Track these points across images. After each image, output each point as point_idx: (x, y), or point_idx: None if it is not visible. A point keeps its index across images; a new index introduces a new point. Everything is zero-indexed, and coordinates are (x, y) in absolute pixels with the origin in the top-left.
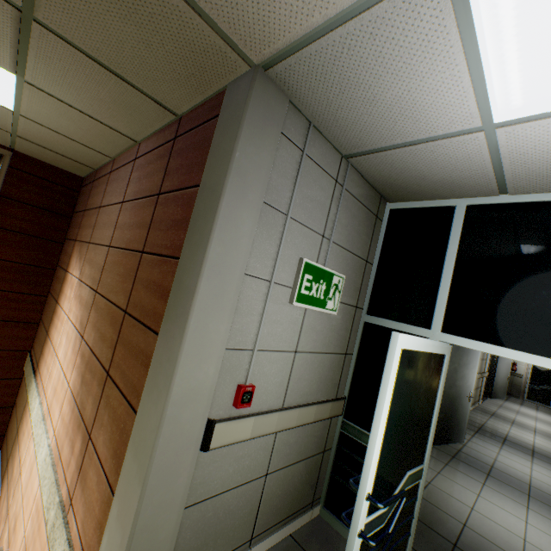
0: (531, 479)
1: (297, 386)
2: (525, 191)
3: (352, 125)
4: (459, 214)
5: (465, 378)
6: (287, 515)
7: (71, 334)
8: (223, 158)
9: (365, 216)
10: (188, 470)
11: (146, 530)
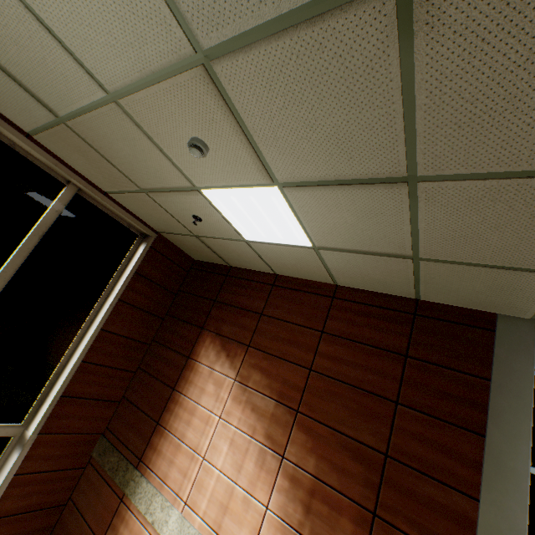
0: None
1: None
2: None
3: None
4: None
5: None
6: None
7: (245, 444)
8: (520, 374)
9: None
10: None
11: None
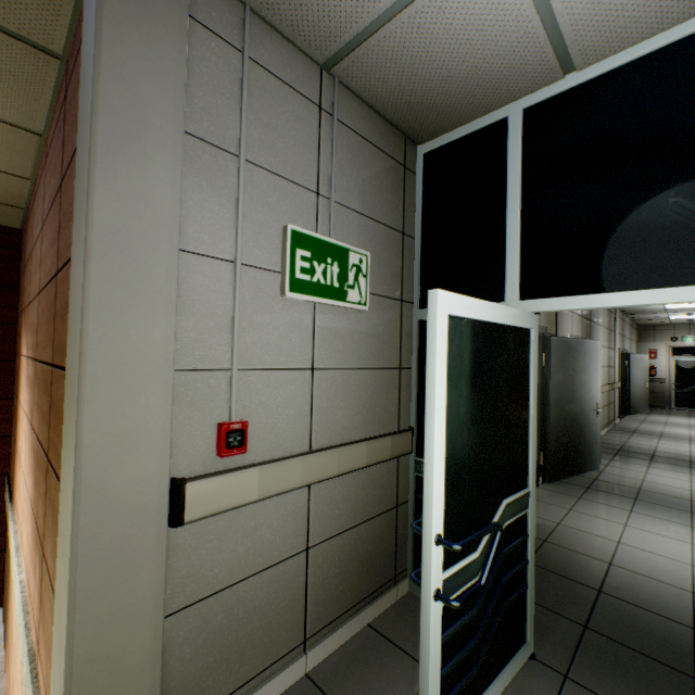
0: (692, 494)
1: (328, 420)
2: (599, 55)
3: None
4: (514, 126)
5: (586, 387)
6: (357, 599)
7: (27, 430)
8: (89, 60)
9: (385, 166)
10: (153, 559)
11: (97, 659)
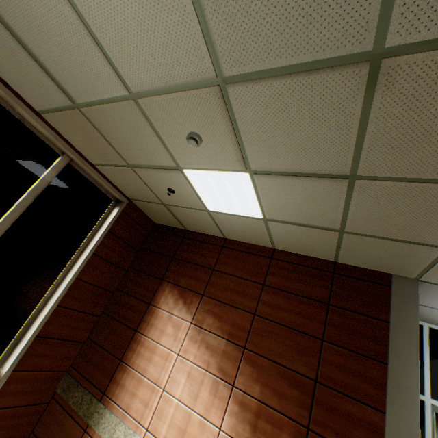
0: None
1: None
2: None
3: (423, 298)
4: (426, 331)
5: None
6: None
7: (200, 376)
8: (409, 318)
9: None
10: None
11: None
